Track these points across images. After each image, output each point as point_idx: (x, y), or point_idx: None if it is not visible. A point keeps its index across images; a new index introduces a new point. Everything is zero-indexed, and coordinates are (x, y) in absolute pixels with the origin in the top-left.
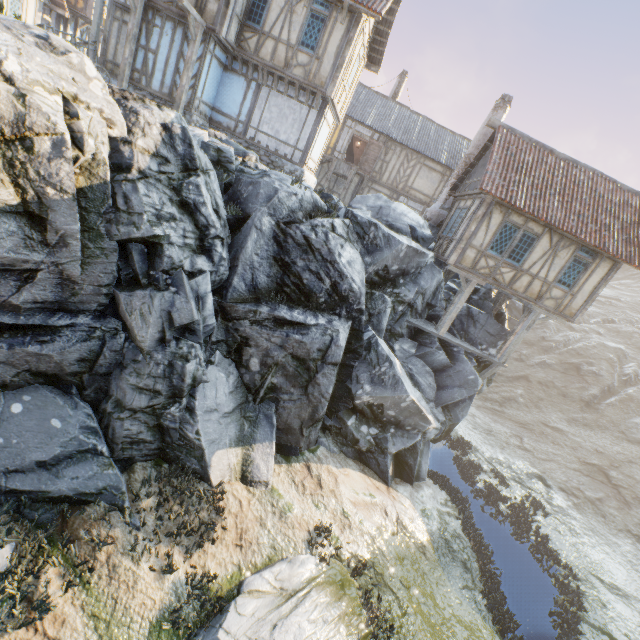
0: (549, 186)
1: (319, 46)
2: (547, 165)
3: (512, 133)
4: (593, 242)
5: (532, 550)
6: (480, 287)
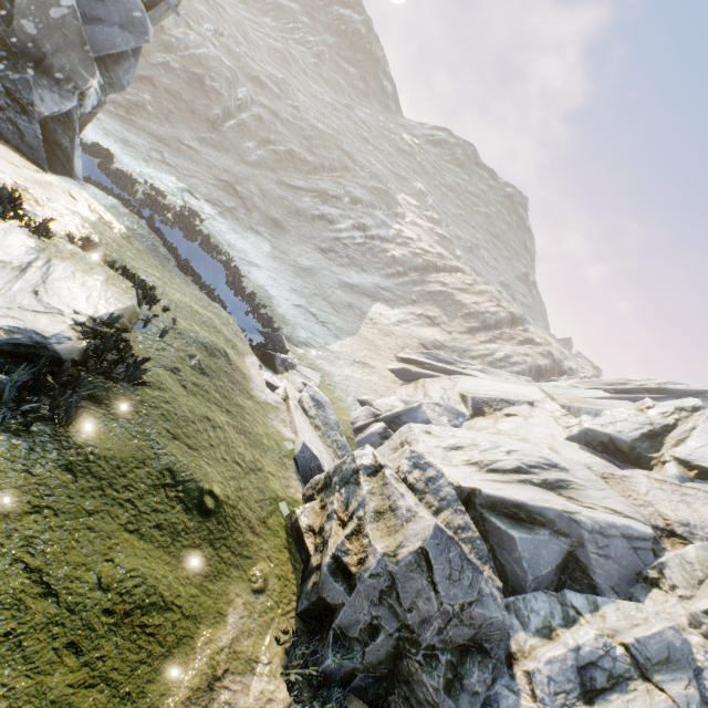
0: None
1: None
2: None
3: None
4: None
5: (202, 247)
6: None
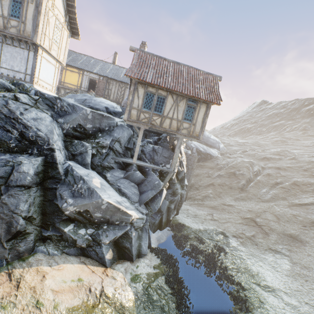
0: (165, 73)
1: (22, 16)
2: (163, 64)
3: (143, 52)
4: (192, 95)
5: (217, 280)
6: (162, 137)
